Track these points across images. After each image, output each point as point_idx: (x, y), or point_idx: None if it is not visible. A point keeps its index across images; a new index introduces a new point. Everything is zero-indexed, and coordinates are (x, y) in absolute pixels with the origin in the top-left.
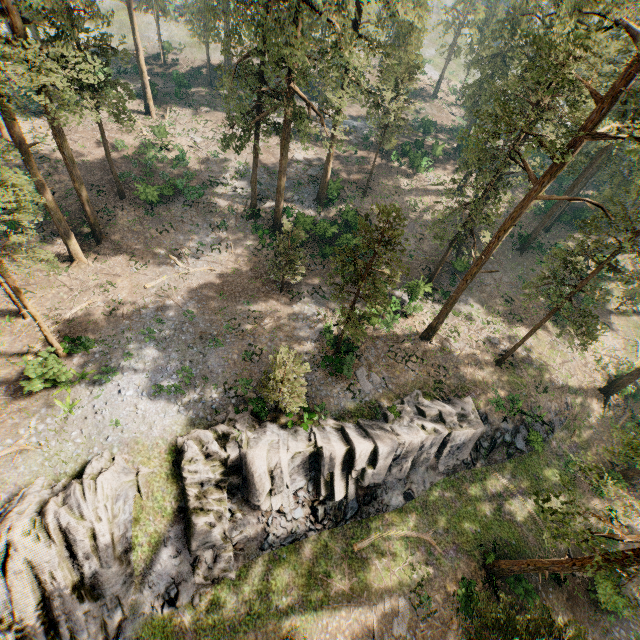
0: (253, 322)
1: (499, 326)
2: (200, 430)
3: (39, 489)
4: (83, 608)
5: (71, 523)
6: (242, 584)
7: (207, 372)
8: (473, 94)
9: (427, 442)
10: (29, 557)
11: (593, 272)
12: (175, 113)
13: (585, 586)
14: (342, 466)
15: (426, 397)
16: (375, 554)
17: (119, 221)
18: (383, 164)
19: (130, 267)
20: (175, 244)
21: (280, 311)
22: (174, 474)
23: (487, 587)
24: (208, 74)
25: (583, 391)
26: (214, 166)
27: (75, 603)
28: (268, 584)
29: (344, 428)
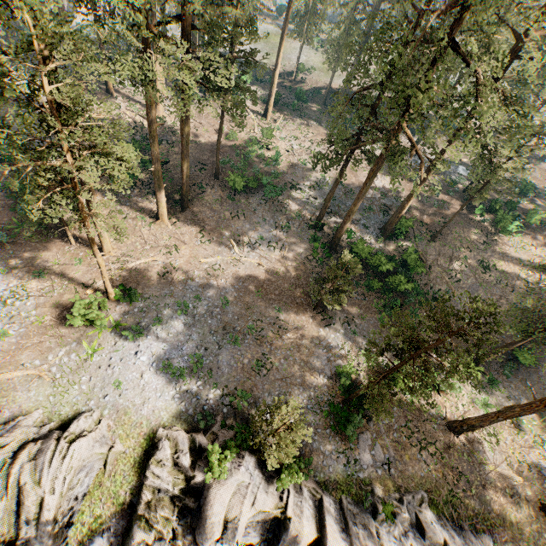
0: (276, 331)
1: None
2: (181, 431)
3: (31, 423)
4: None
5: (27, 485)
6: None
7: (215, 366)
8: None
9: None
10: None
11: None
12: (286, 120)
13: None
14: None
15: (432, 506)
16: None
17: (205, 197)
18: (463, 214)
19: (197, 238)
20: (240, 230)
21: (305, 330)
22: (141, 464)
23: None
24: (325, 95)
25: None
26: (300, 172)
27: None
28: None
29: (323, 502)
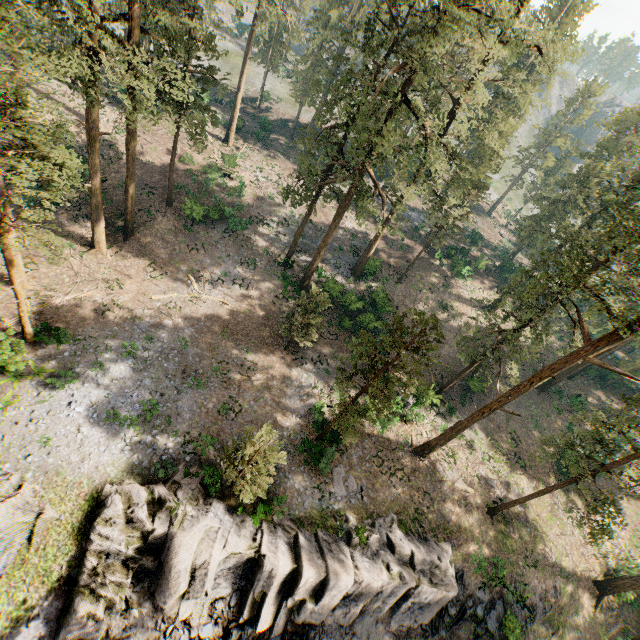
0: (244, 372)
1: (500, 466)
2: (135, 484)
3: None
4: None
5: None
6: None
7: (174, 413)
8: (530, 227)
9: (387, 588)
10: None
11: (627, 457)
12: (250, 149)
13: None
14: (280, 587)
15: (401, 526)
16: None
17: (156, 225)
18: (425, 258)
19: (145, 272)
20: (199, 265)
21: (277, 370)
22: (82, 529)
23: None
24: (293, 128)
25: (576, 577)
26: (267, 206)
27: None
28: None
29: (298, 537)
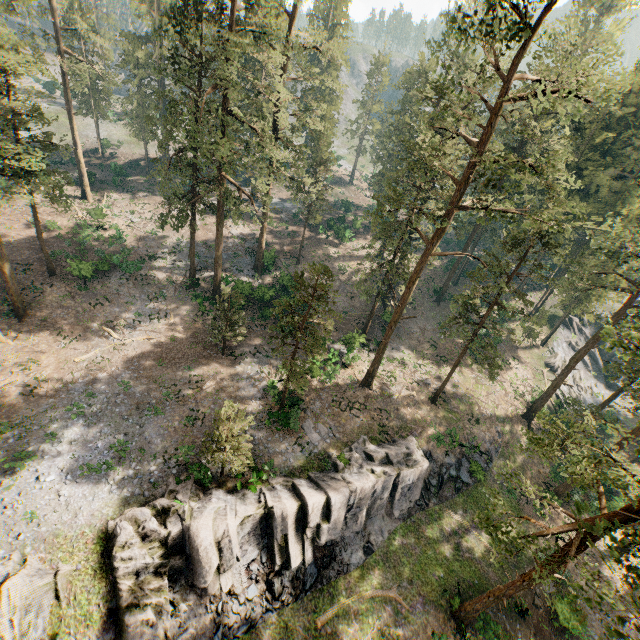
0: (195, 386)
1: (429, 368)
2: (136, 508)
3: None
4: None
5: None
6: None
7: (144, 443)
8: (378, 181)
9: (378, 486)
10: None
11: (487, 311)
12: (113, 197)
13: (548, 615)
14: (296, 526)
15: (373, 442)
16: (341, 625)
17: (47, 297)
18: (312, 236)
19: (58, 342)
20: (110, 316)
21: (223, 373)
22: (103, 567)
23: (458, 638)
24: (146, 165)
25: (509, 419)
26: (152, 242)
27: None
28: None
29: (295, 484)
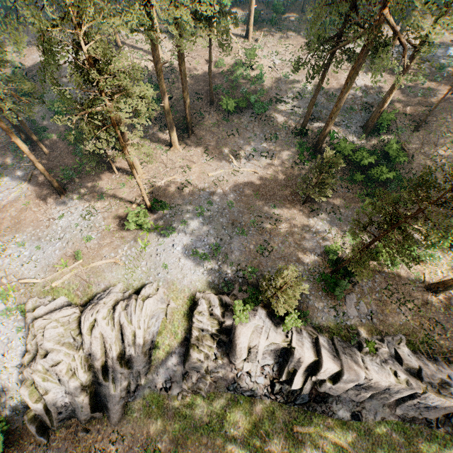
0: (273, 223)
1: None
2: (212, 294)
3: (117, 291)
4: (121, 370)
5: (125, 324)
6: (209, 403)
7: (229, 251)
8: None
9: (394, 388)
10: (102, 331)
11: None
12: (266, 37)
13: None
14: (306, 368)
15: (409, 345)
16: (309, 442)
17: (205, 122)
18: (451, 98)
19: (203, 158)
20: (236, 146)
21: (297, 220)
22: (188, 315)
23: None
24: (302, 1)
25: None
26: (283, 85)
27: (118, 366)
28: (225, 413)
29: (318, 339)
